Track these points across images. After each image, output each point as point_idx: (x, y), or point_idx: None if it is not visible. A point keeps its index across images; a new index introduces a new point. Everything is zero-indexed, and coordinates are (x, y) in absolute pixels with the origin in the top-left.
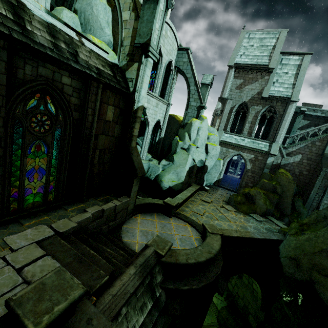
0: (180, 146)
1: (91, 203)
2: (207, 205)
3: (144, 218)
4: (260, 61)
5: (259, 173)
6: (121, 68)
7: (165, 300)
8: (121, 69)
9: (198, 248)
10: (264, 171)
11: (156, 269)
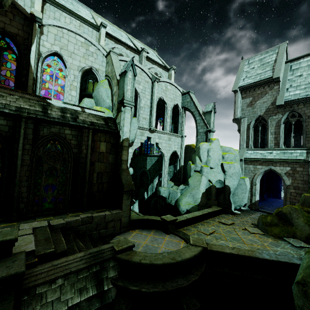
0: (193, 169)
1: (88, 212)
2: (223, 227)
3: (140, 232)
4: (263, 76)
5: (305, 189)
6: (114, 119)
7: (114, 298)
8: (114, 119)
9: (162, 254)
10: None
11: (109, 263)
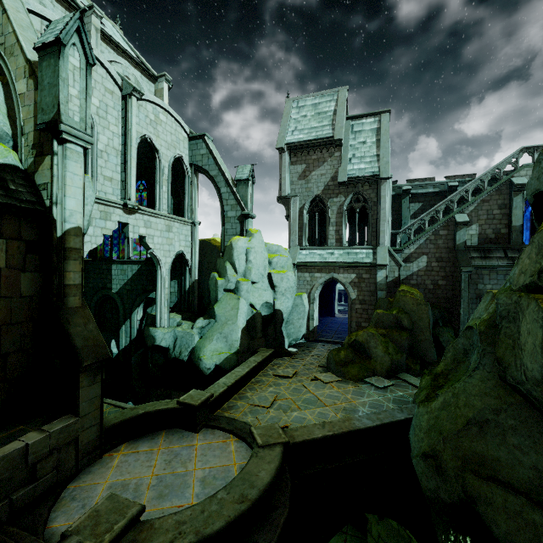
0: (222, 288)
1: None
2: (285, 384)
3: (133, 451)
4: (321, 133)
5: (372, 302)
6: (27, 172)
7: None
8: (27, 173)
9: (216, 497)
10: (378, 296)
11: None
